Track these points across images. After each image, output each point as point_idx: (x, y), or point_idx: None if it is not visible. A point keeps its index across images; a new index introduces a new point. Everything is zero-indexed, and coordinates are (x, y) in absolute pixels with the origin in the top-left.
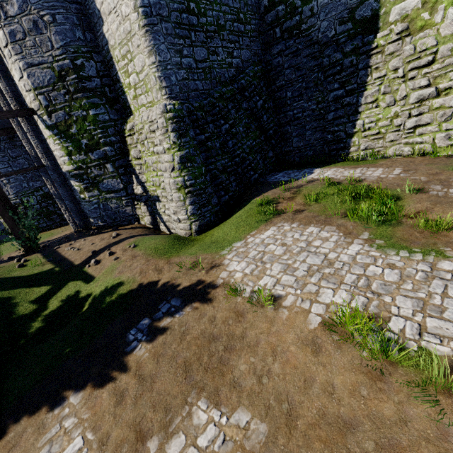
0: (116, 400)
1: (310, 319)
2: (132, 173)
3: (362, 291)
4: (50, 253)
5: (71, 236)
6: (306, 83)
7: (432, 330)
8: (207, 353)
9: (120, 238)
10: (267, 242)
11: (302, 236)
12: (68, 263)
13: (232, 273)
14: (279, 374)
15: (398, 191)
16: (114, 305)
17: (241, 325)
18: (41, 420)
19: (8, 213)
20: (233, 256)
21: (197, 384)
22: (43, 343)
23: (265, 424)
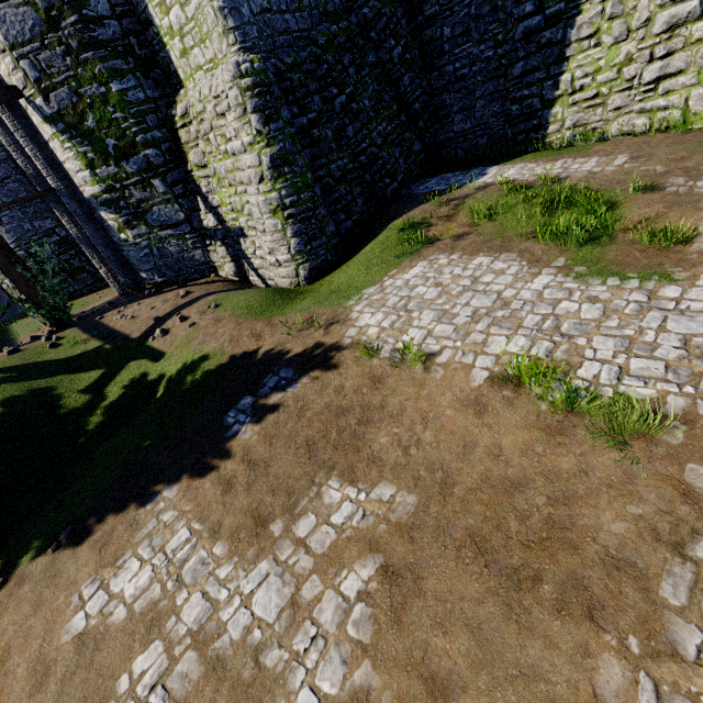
0: (223, 489)
1: (473, 375)
2: (195, 194)
3: (548, 335)
4: (92, 325)
5: (118, 301)
6: (476, 8)
7: (636, 373)
8: (335, 429)
9: (192, 297)
10: (413, 283)
11: (466, 271)
12: (122, 338)
13: (364, 329)
14: (432, 442)
15: (617, 191)
16: (200, 385)
17: (380, 393)
18: (132, 517)
19: (15, 269)
20: (364, 307)
21: (325, 464)
22: (111, 440)
23: (414, 495)
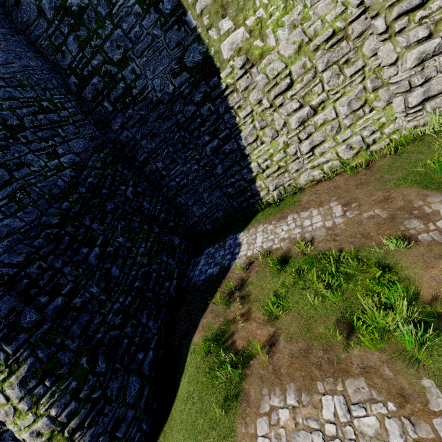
0: None
1: None
2: None
3: None
4: None
5: None
6: (172, 147)
7: None
8: None
9: None
10: None
11: None
12: None
13: None
14: None
15: (376, 250)
16: None
17: None
18: None
19: None
20: None
21: None
22: None
23: None
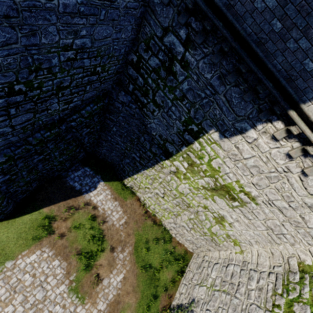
0: None
1: None
2: None
3: None
4: None
5: None
6: (127, 134)
7: None
8: None
9: None
10: (27, 270)
11: (47, 269)
12: None
13: None
14: None
15: (107, 245)
16: None
17: None
18: None
19: None
20: (0, 280)
21: None
22: None
23: None
